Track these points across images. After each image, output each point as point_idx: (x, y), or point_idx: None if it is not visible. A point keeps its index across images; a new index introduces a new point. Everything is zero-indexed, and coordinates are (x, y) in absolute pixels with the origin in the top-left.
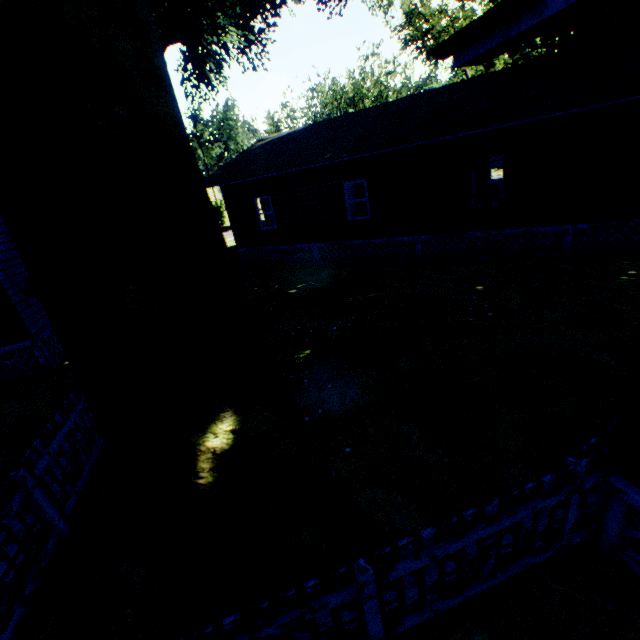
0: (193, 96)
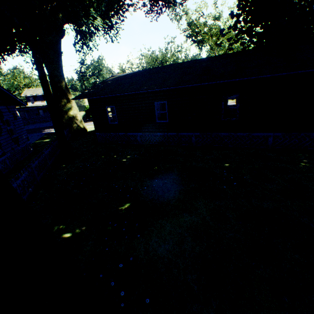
0: (79, 51)
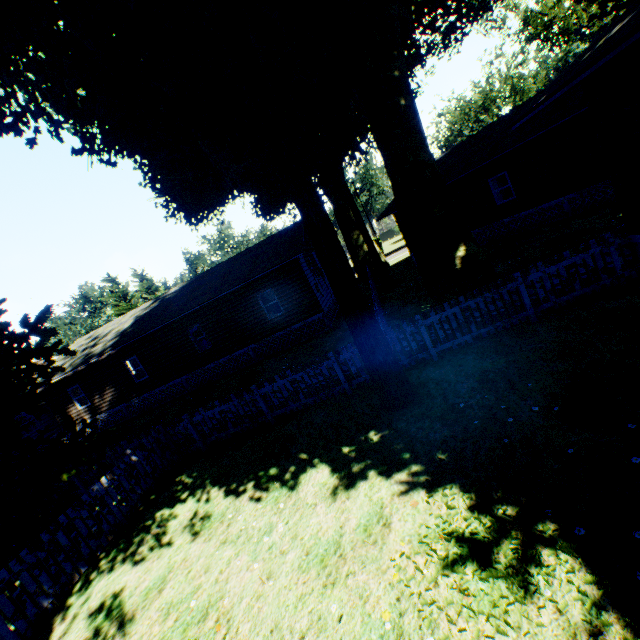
0: (350, 164)
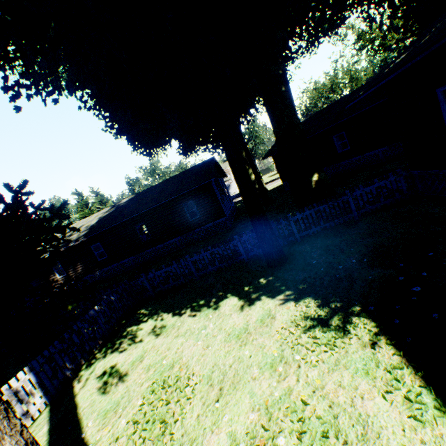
0: (243, 122)
